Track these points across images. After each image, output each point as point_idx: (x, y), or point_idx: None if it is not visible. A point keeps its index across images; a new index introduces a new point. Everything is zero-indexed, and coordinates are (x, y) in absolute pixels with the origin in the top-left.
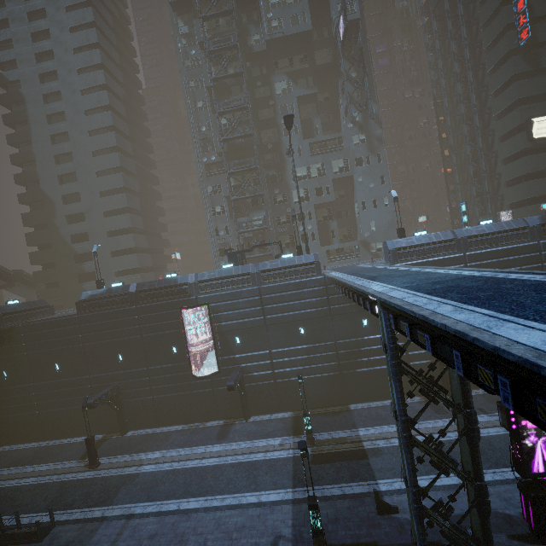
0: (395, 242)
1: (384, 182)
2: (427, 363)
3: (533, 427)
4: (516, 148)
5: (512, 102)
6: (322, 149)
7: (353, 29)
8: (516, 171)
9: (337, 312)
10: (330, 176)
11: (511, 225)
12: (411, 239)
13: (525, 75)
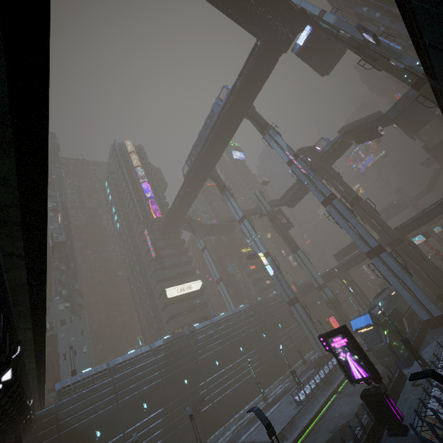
0: (62, 383)
1: (84, 334)
2: None
3: None
4: (163, 303)
5: (157, 281)
6: None
7: (62, 245)
8: (166, 315)
9: None
10: None
11: (142, 350)
12: (76, 376)
13: (161, 269)
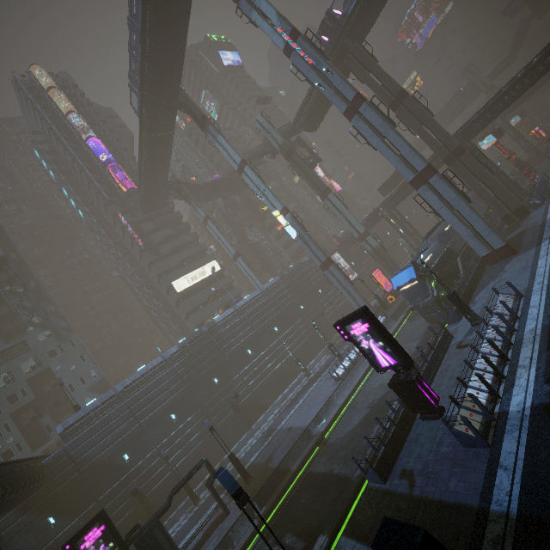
0: (63, 424)
1: (85, 359)
2: (132, 512)
3: (92, 544)
4: (174, 299)
5: (157, 276)
6: (7, 357)
7: (3, 262)
8: (183, 312)
9: (11, 535)
10: (22, 378)
11: (153, 364)
12: (78, 413)
13: (158, 259)
